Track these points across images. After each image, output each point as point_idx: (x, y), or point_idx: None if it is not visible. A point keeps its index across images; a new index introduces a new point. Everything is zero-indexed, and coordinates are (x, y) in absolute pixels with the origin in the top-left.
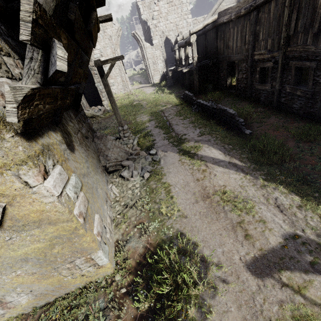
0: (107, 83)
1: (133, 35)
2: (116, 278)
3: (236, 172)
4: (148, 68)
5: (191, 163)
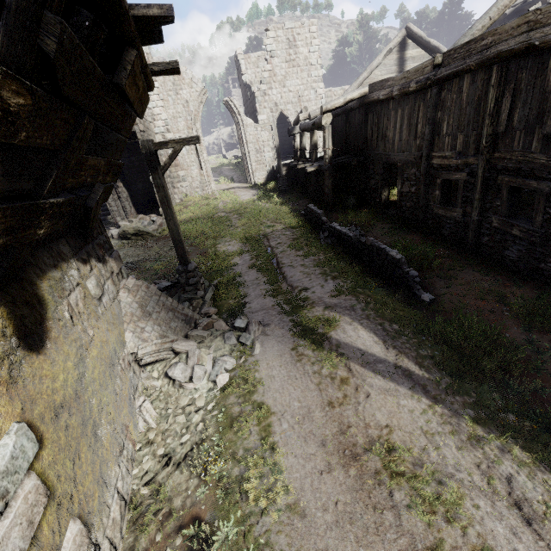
0: (163, 182)
1: (226, 103)
2: None
3: (413, 393)
4: (247, 158)
5: (318, 358)
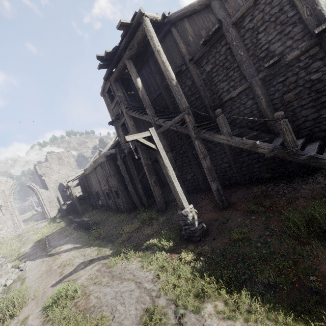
0: None
1: (28, 186)
2: None
3: (74, 250)
4: (44, 206)
5: (50, 258)
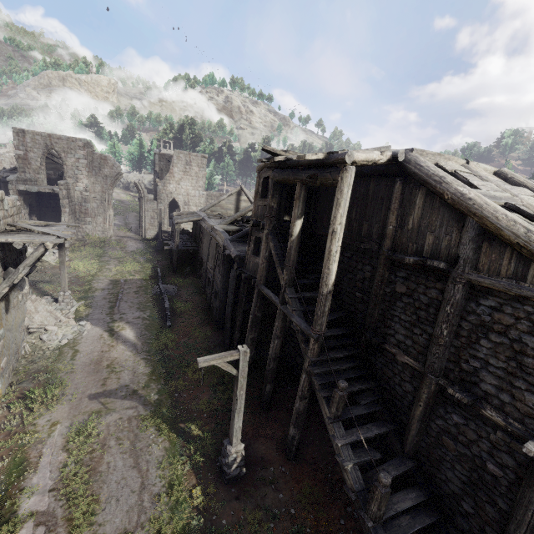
0: (64, 254)
1: (136, 184)
2: (2, 399)
3: (132, 350)
4: (143, 220)
5: (108, 339)
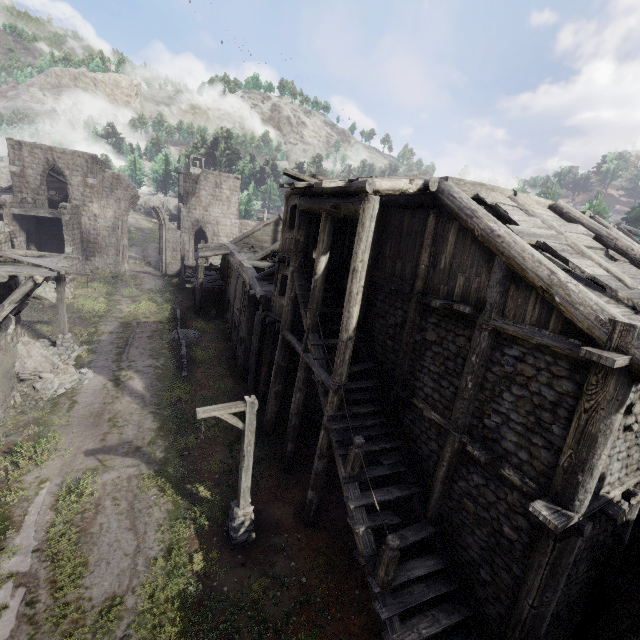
0: (63, 290)
1: (155, 209)
2: None
3: (139, 403)
4: (164, 253)
5: (112, 389)
